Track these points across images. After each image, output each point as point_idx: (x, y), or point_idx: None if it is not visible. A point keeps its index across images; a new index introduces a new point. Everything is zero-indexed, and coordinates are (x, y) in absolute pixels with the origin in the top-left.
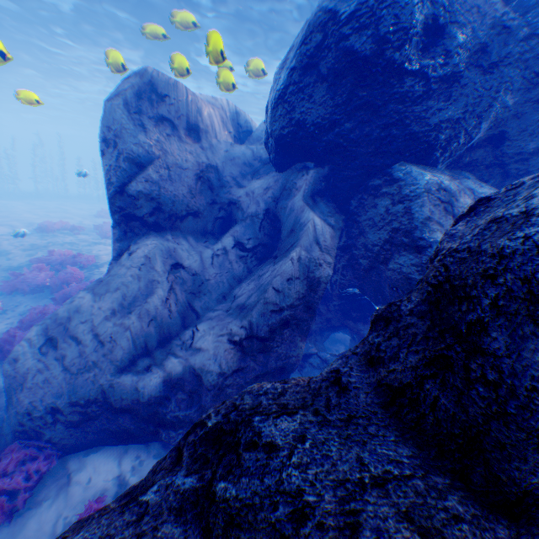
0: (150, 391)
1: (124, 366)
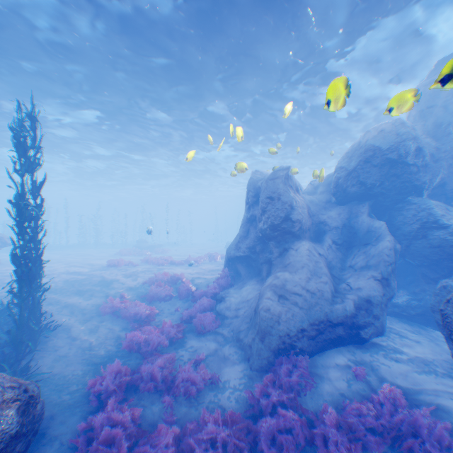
0: (351, 309)
1: (329, 301)
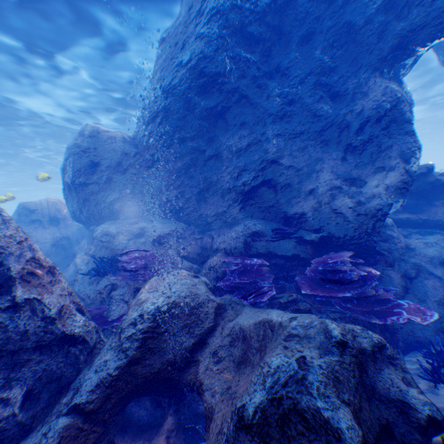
0: None
1: None
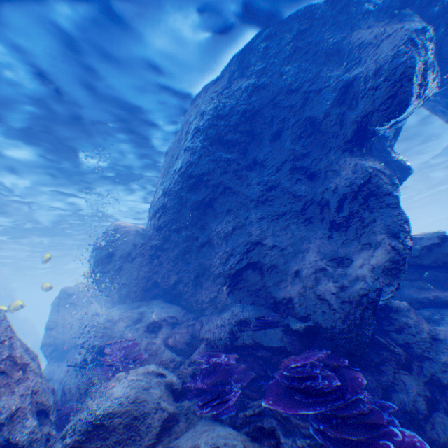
0: None
1: None
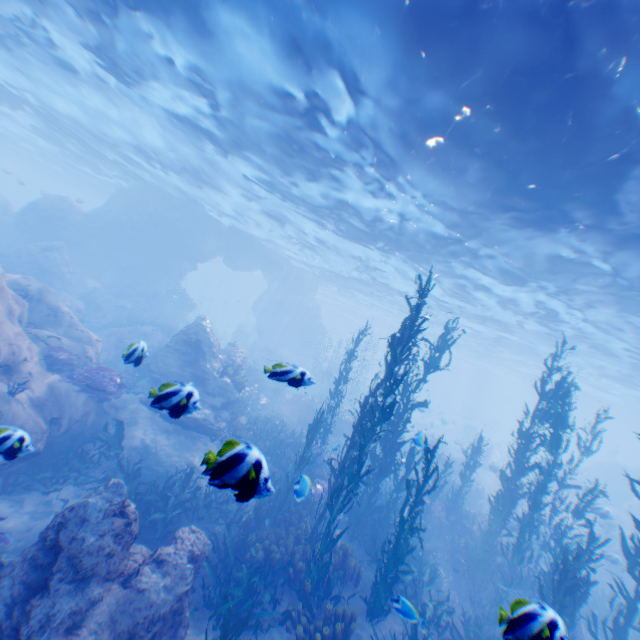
0: None
1: None
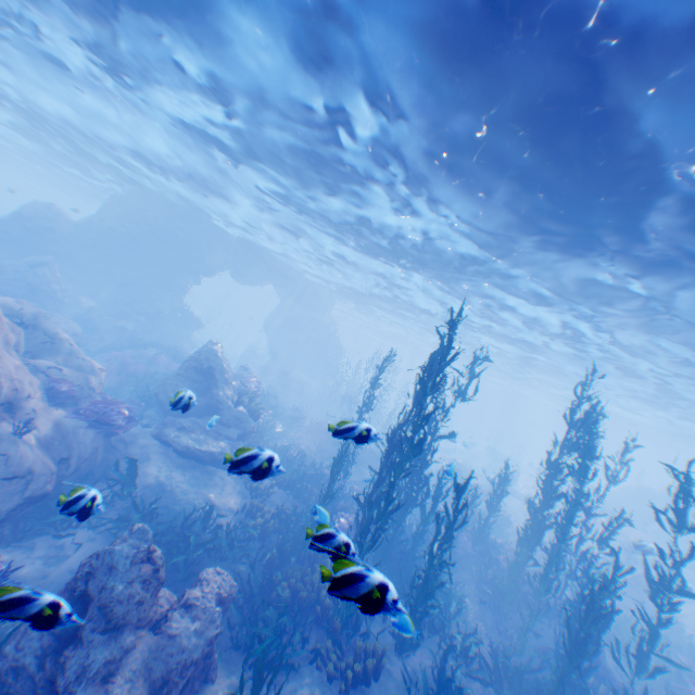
0: None
1: None
